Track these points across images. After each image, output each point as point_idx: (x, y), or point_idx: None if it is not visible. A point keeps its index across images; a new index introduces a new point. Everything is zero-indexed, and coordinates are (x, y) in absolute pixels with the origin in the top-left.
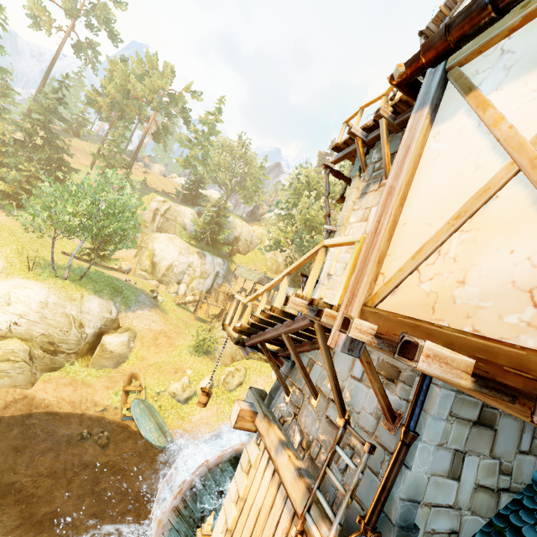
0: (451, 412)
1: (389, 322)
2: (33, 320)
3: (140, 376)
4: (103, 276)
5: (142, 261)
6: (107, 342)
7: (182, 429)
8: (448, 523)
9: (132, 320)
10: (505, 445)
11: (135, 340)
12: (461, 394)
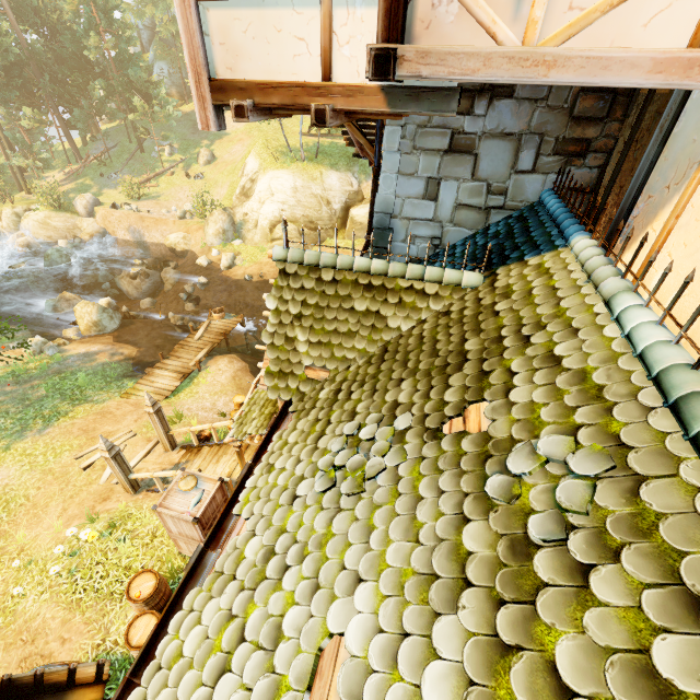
0: (416, 147)
1: None
2: (293, 205)
3: None
4: (337, 147)
5: None
6: (355, 215)
7: None
8: (429, 231)
9: None
10: (493, 167)
11: None
12: (423, 129)
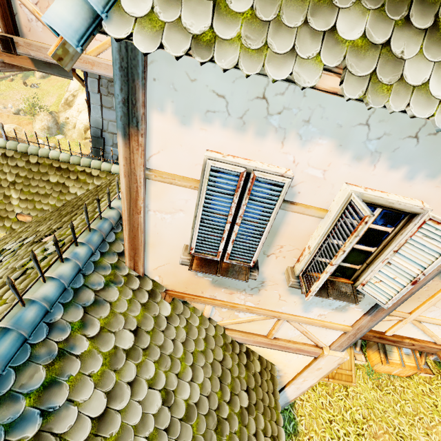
0: (109, 92)
1: None
2: None
3: None
4: None
5: None
6: None
7: None
8: None
9: None
10: None
11: None
12: (111, 83)
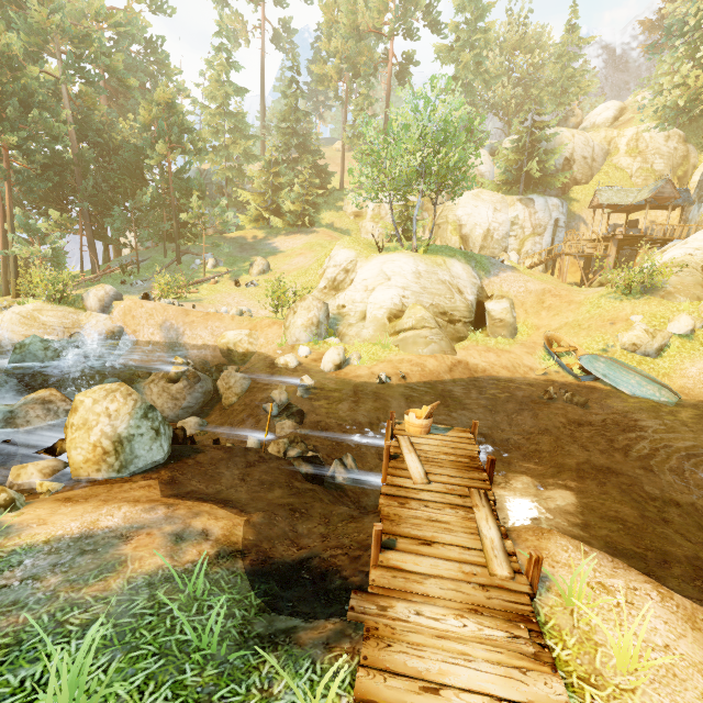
0: None
1: None
2: (417, 291)
3: (560, 337)
4: (440, 246)
5: (447, 240)
6: (492, 310)
7: (677, 386)
8: None
9: (501, 285)
10: None
11: (514, 308)
12: None
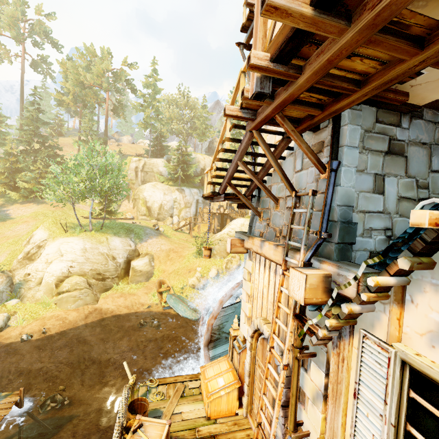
0: (364, 147)
1: (274, 43)
2: (82, 262)
3: (166, 281)
4: (116, 223)
5: (139, 209)
6: (135, 265)
7: None
8: (382, 223)
9: (147, 247)
10: (417, 167)
11: (154, 260)
12: (369, 133)
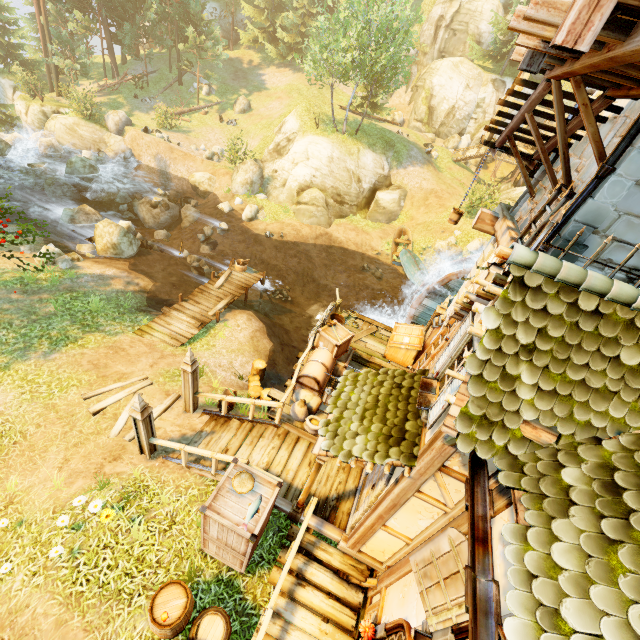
0: None
1: None
2: (325, 174)
3: (408, 232)
4: (376, 129)
5: (417, 108)
6: (380, 199)
7: None
8: (632, 260)
9: (403, 178)
10: None
11: (405, 199)
12: None
